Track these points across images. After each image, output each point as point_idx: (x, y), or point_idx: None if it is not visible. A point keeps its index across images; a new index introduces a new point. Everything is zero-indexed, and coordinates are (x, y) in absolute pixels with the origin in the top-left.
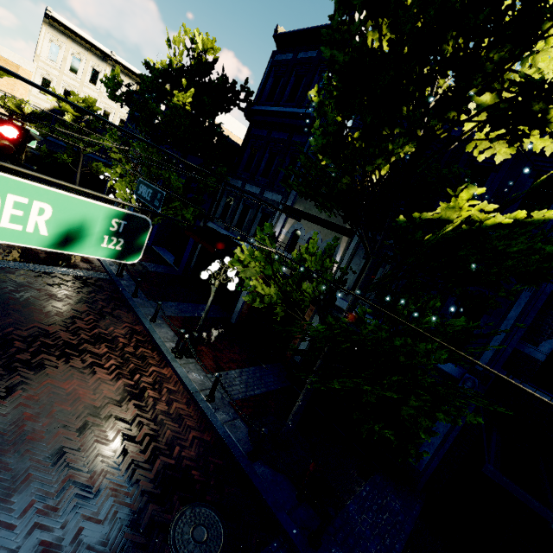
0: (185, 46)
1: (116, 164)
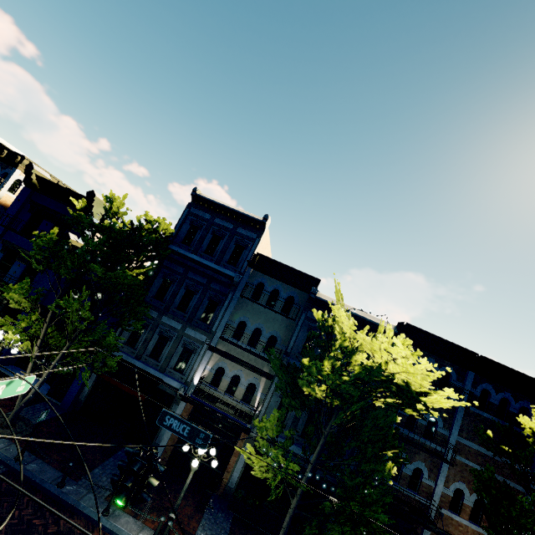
0: (139, 220)
1: (22, 318)
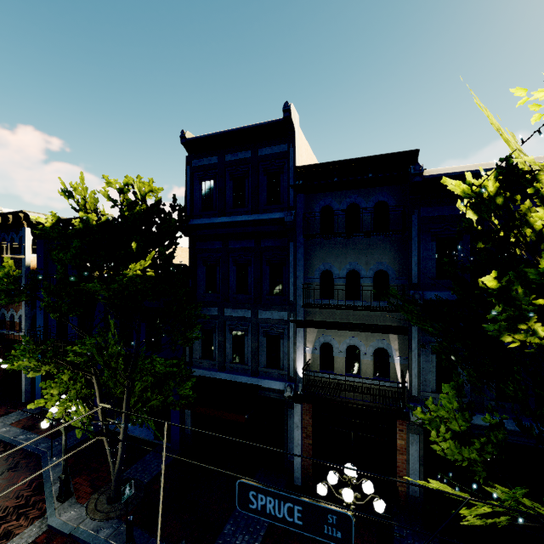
0: (108, 197)
1: (47, 385)
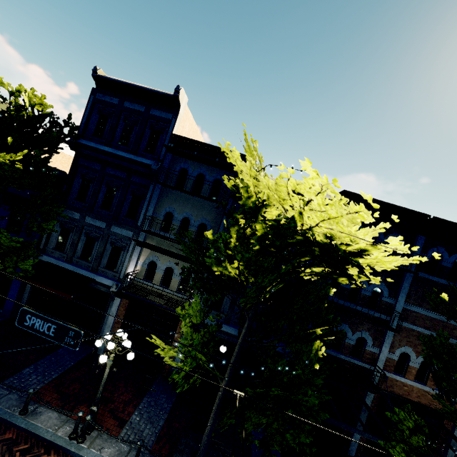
0: None
1: None
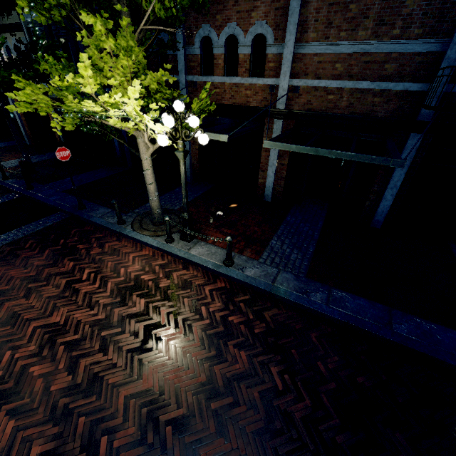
0: None
1: None
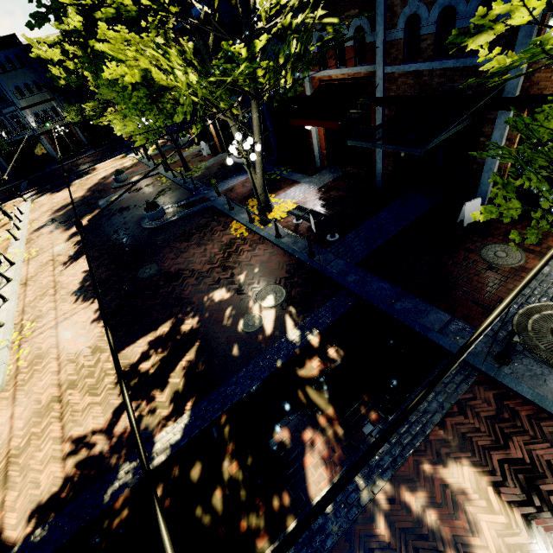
0: None
1: None
